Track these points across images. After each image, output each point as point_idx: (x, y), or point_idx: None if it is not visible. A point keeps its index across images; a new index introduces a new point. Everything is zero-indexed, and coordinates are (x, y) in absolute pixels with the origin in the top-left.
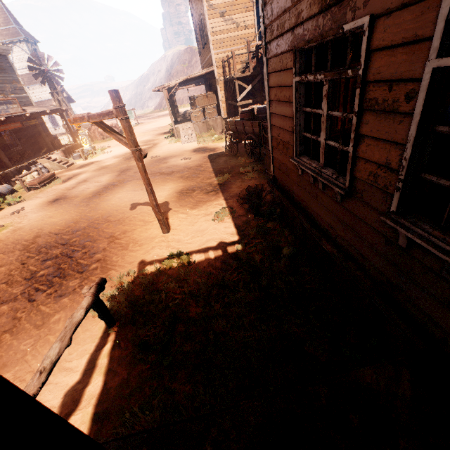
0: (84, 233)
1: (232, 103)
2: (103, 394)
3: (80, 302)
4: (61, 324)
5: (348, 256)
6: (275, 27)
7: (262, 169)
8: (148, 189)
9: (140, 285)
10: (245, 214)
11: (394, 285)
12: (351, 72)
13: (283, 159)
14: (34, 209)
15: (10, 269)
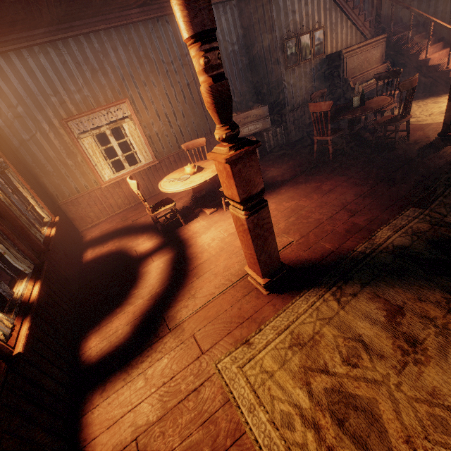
0: None
1: None
2: None
3: None
4: None
5: None
6: None
7: None
8: None
9: None
10: None
11: None
12: None
13: None
14: None
15: None
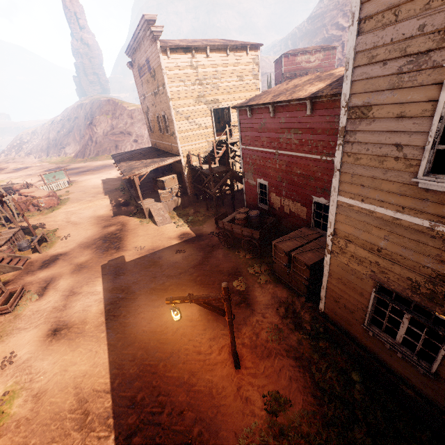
0: (145, 383)
1: (203, 189)
2: None
3: None
4: None
5: (428, 401)
6: (349, 254)
7: (267, 269)
8: (234, 342)
9: (264, 443)
10: (292, 332)
11: None
12: (442, 333)
13: (343, 313)
14: (35, 353)
15: None
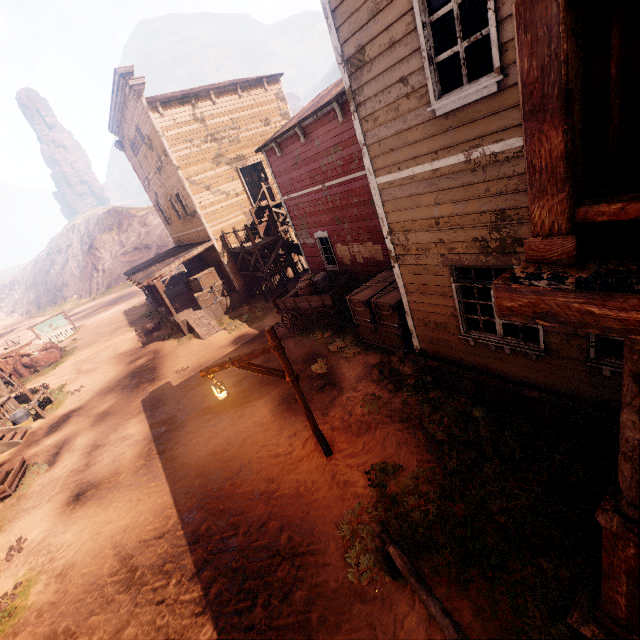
0: (209, 511)
1: (253, 274)
2: (468, 634)
3: (324, 583)
4: (334, 618)
5: (556, 394)
6: (414, 248)
7: (353, 340)
8: (309, 413)
9: (374, 521)
10: (394, 395)
11: (608, 400)
12: None
13: (439, 335)
14: (53, 528)
15: (145, 623)
